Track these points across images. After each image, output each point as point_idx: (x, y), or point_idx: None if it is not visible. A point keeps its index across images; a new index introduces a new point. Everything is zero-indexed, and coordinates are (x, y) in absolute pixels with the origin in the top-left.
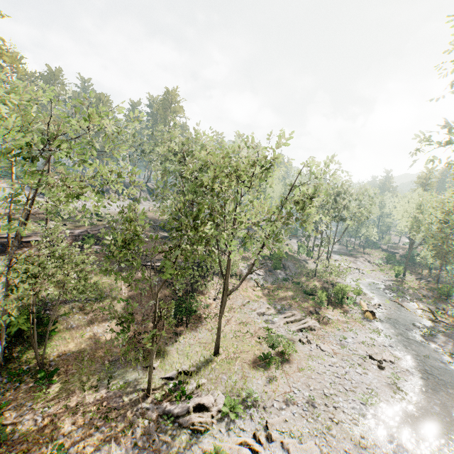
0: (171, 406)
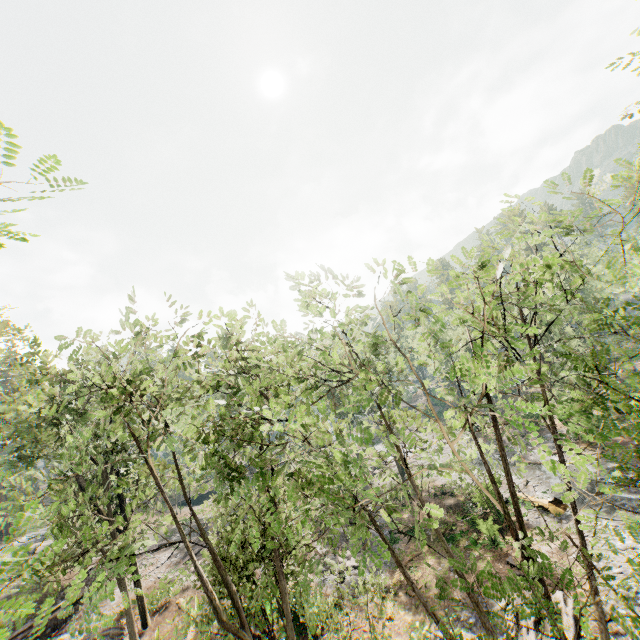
0: None
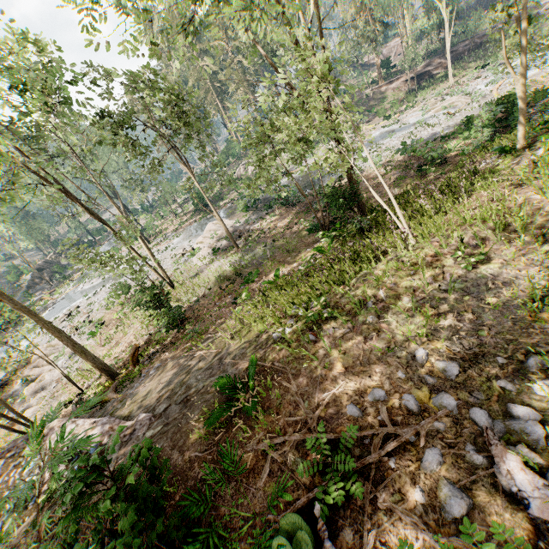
0: (226, 243)
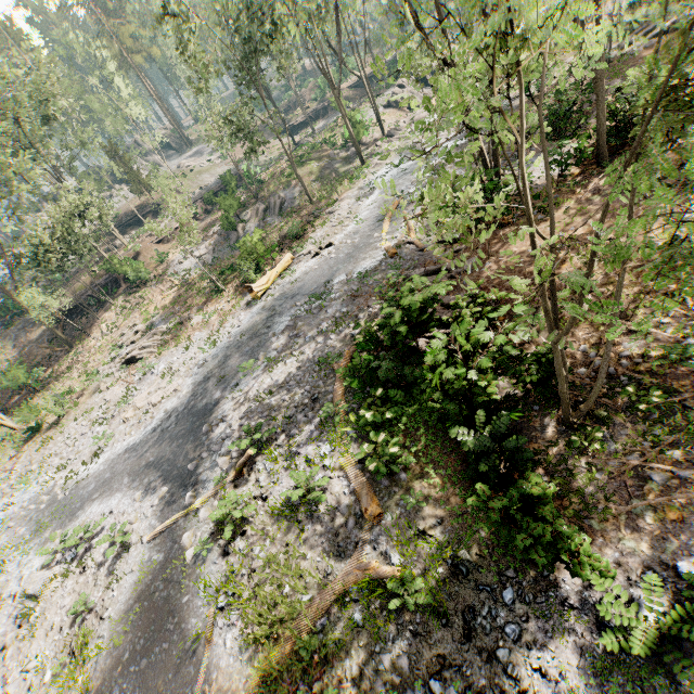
0: None
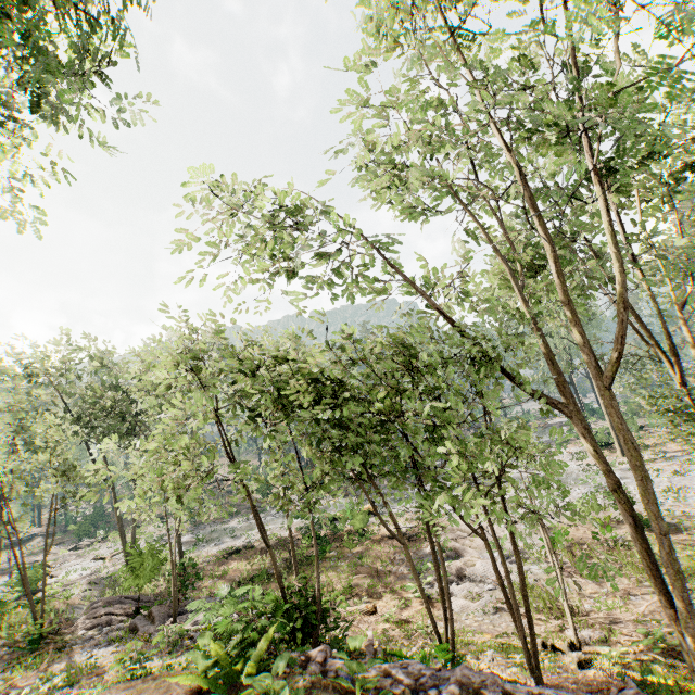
0: None
